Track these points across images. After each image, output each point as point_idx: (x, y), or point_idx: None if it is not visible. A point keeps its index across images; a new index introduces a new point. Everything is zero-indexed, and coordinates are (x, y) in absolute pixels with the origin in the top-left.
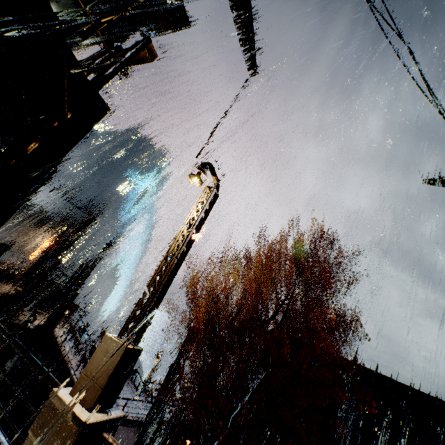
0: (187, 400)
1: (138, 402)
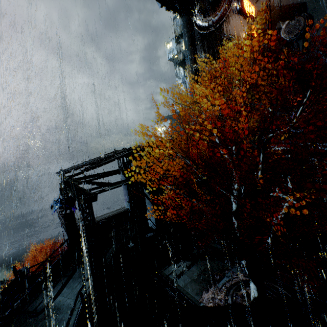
0: (67, 251)
1: (37, 315)
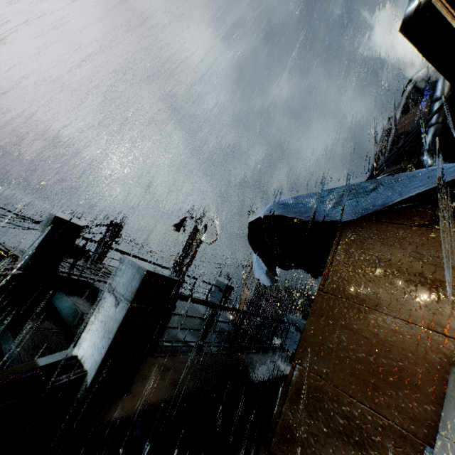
0: None
1: None
